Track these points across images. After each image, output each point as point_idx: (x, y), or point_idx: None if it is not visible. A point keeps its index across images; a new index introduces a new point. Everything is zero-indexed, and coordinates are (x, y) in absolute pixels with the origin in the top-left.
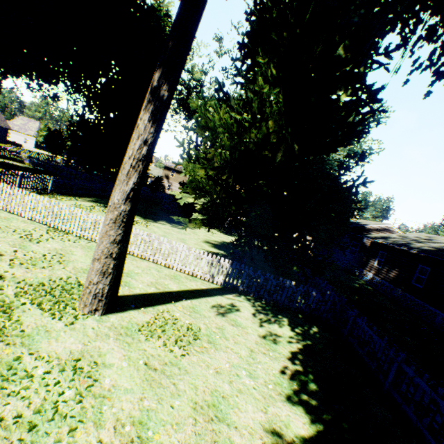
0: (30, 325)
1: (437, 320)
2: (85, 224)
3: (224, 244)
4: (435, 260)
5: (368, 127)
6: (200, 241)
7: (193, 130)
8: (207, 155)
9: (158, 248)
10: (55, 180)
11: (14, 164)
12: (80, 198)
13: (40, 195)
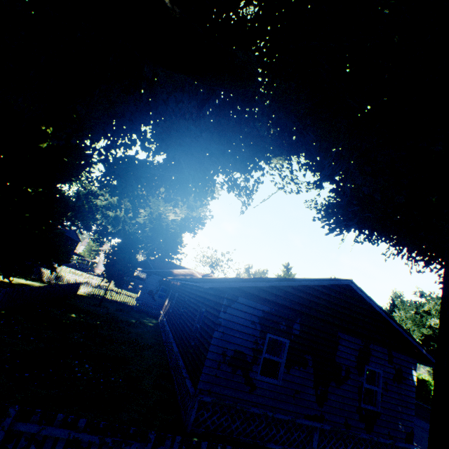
0: None
1: (166, 336)
2: None
3: None
4: (181, 286)
5: (206, 199)
6: None
7: None
8: None
9: None
10: None
11: None
12: None
13: None
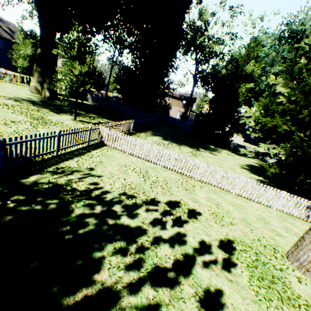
0: (304, 296)
1: None
2: (205, 172)
3: (251, 168)
4: None
5: None
6: (238, 167)
7: (293, 95)
8: (284, 111)
9: (263, 193)
10: (134, 122)
11: (85, 103)
12: (146, 133)
13: (131, 135)
